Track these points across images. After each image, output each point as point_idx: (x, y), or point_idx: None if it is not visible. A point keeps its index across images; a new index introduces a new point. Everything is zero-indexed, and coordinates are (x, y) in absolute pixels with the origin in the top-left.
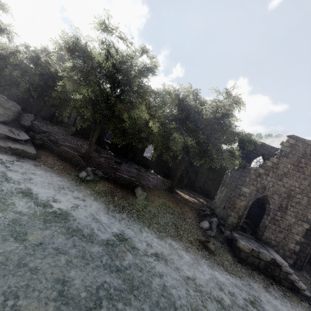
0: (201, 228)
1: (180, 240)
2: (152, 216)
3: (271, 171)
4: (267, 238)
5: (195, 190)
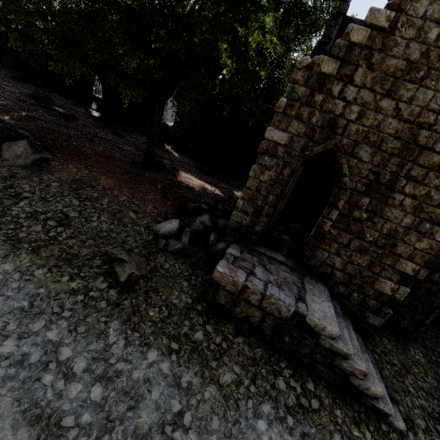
0: (154, 234)
1: (31, 250)
2: (0, 197)
3: (362, 65)
4: (322, 264)
5: None
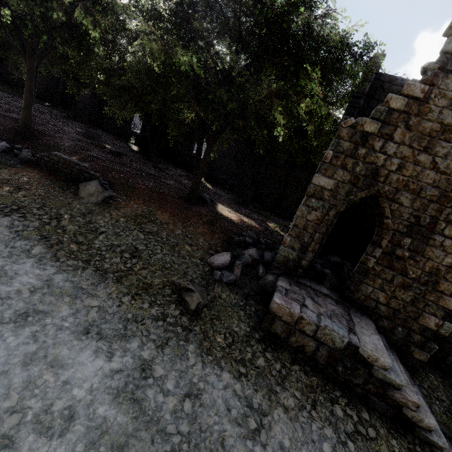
0: (208, 265)
1: (116, 279)
2: (84, 231)
3: (401, 126)
4: (366, 298)
5: (281, 213)
